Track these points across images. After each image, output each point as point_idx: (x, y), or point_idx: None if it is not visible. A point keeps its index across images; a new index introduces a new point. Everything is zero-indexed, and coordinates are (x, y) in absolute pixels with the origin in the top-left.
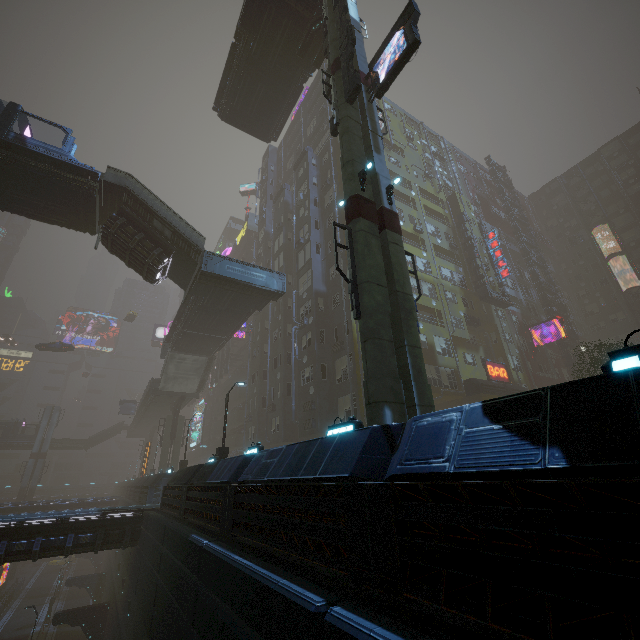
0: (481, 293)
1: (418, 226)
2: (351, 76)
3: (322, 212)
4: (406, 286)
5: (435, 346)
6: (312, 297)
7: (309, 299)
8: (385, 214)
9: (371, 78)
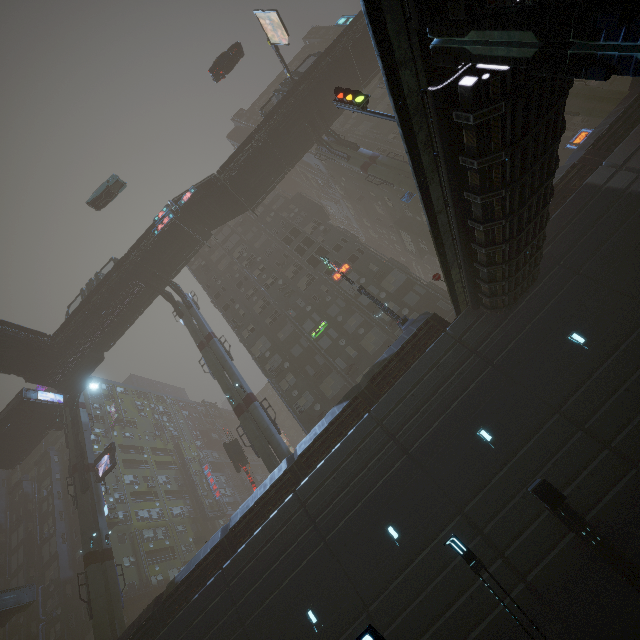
0: (203, 516)
1: (151, 483)
2: (84, 481)
3: (66, 502)
4: (116, 587)
5: (170, 578)
6: (60, 587)
7: (57, 590)
8: (105, 553)
9: (96, 470)
